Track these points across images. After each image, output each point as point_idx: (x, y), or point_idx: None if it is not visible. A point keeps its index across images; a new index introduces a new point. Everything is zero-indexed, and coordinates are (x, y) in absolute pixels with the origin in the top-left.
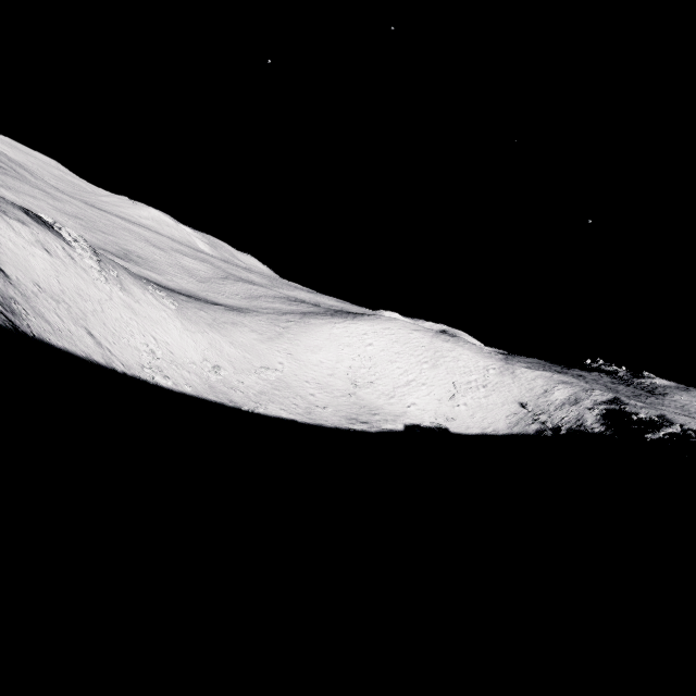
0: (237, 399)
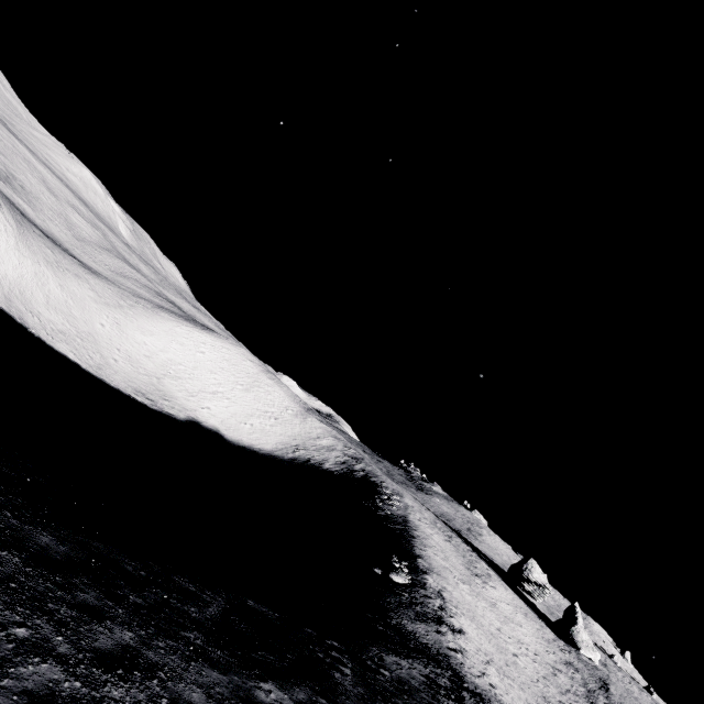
0: (30, 321)
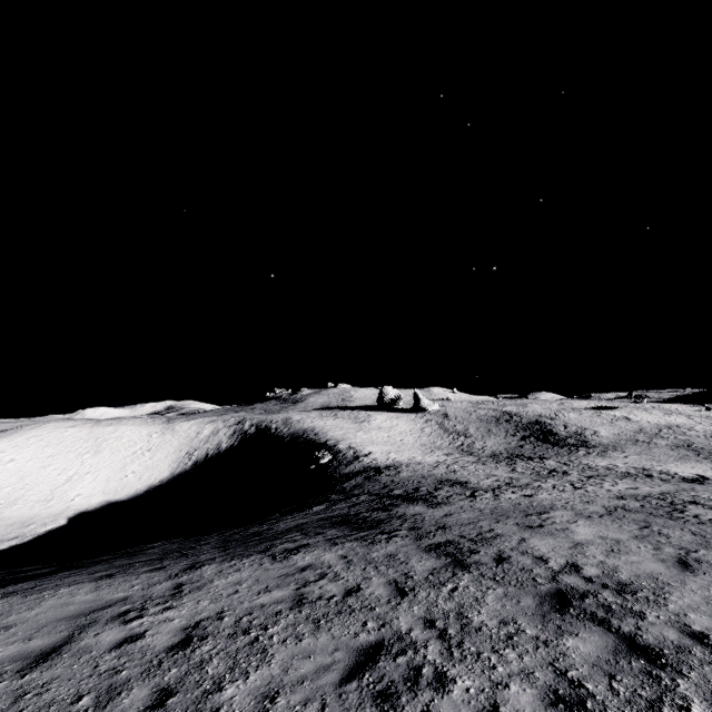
0: None
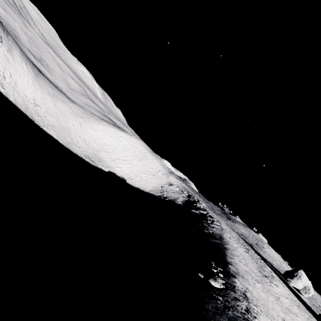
0: (36, 119)
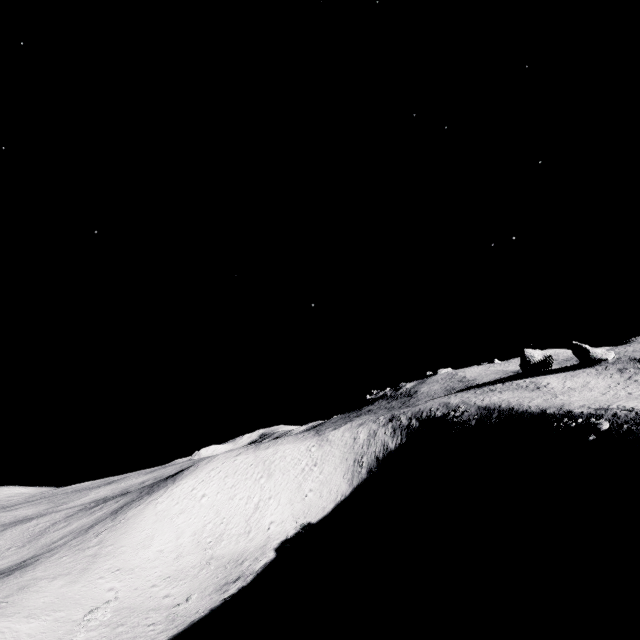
0: None
